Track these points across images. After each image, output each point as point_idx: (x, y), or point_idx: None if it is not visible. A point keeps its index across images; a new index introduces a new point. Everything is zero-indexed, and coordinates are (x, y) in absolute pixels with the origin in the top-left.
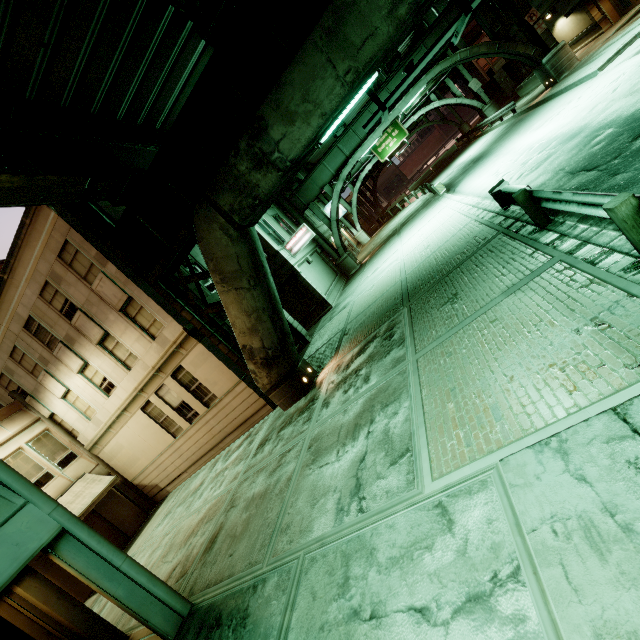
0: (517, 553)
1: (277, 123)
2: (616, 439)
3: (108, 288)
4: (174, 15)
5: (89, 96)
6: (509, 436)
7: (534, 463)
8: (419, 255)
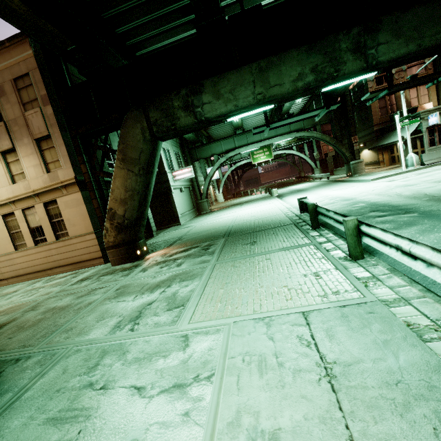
0: (217, 367)
1: (209, 93)
2: (297, 325)
3: (37, 120)
4: (185, 6)
5: (106, 6)
6: (245, 312)
7: (251, 327)
8: (246, 218)
